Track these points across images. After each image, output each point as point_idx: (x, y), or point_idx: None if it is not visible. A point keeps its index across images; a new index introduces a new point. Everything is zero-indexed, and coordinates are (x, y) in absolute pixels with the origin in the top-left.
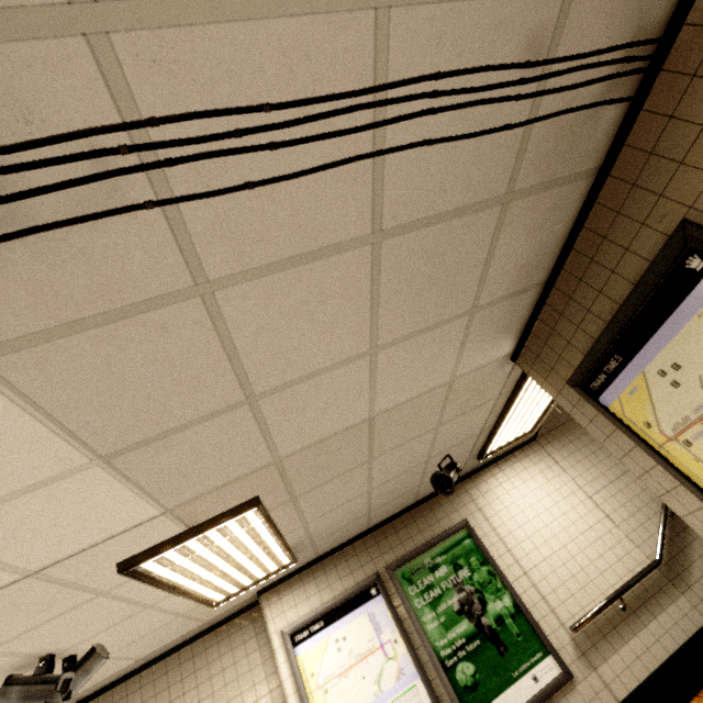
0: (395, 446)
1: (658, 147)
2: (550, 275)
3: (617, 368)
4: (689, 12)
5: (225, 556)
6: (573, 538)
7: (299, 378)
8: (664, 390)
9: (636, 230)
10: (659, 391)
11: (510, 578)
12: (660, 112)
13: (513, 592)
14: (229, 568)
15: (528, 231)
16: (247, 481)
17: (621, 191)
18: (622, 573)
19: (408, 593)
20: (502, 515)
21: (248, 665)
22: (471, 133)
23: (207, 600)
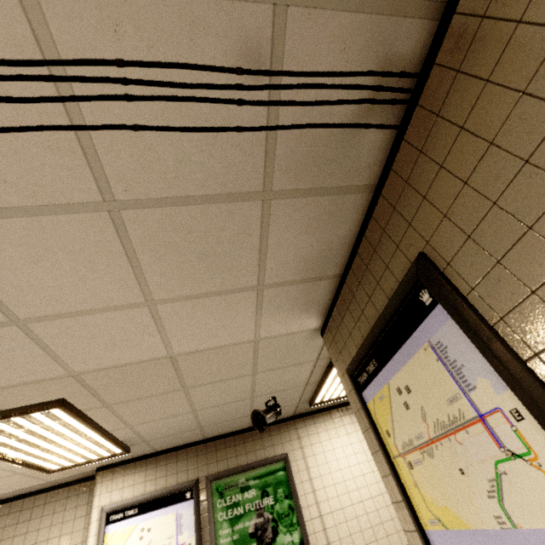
0: (210, 382)
1: (411, 178)
2: (344, 270)
3: (374, 372)
4: (438, 52)
5: (44, 438)
6: (373, 496)
7: (69, 312)
8: (399, 407)
9: (394, 250)
10: (396, 406)
11: (306, 516)
12: (414, 145)
13: (304, 531)
14: (53, 447)
15: (305, 229)
16: (46, 385)
17: (387, 211)
18: (405, 541)
19: (215, 505)
20: (319, 458)
21: (72, 527)
22: (190, 127)
23: (39, 467)
